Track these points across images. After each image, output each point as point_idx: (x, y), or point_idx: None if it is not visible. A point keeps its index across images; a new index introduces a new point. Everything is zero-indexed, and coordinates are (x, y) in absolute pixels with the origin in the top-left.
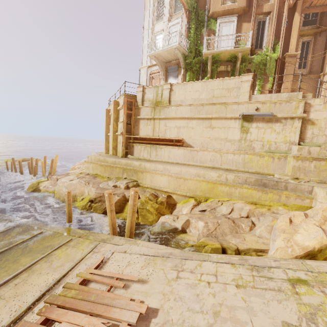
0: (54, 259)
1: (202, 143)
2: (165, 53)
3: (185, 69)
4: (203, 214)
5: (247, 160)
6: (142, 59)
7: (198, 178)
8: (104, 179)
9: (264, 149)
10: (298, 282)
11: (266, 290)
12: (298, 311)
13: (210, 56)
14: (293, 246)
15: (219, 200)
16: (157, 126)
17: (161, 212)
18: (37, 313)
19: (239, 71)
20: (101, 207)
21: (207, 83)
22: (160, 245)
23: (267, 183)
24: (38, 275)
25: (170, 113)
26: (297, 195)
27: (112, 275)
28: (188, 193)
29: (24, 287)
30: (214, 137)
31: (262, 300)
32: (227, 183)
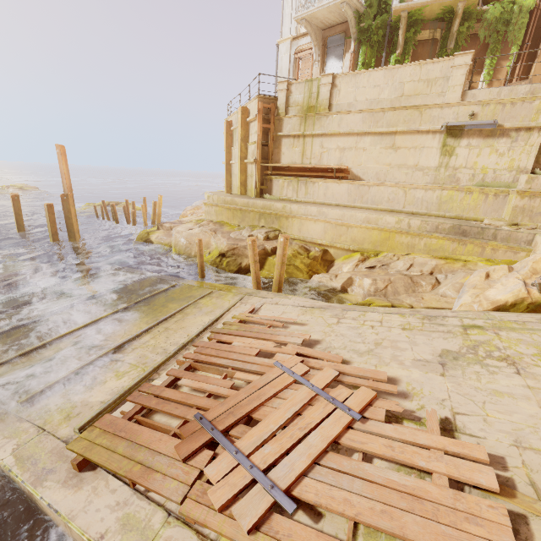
0: (202, 306)
1: (378, 173)
2: (325, 12)
3: (357, 41)
4: (370, 271)
5: (445, 199)
6: (282, 24)
7: (368, 225)
8: (234, 228)
9: (474, 182)
10: (472, 327)
11: (434, 332)
12: (462, 344)
13: (405, 15)
14: (481, 301)
15: (395, 254)
16: (308, 149)
17: (314, 269)
18: (208, 337)
19: (456, 40)
20: (236, 263)
21: (394, 72)
22: (315, 300)
23: (469, 231)
24: (192, 317)
25: (331, 125)
26: (508, 247)
27: (269, 318)
28: (351, 246)
29: (184, 324)
30: (398, 163)
31: (427, 338)
32: (409, 231)
